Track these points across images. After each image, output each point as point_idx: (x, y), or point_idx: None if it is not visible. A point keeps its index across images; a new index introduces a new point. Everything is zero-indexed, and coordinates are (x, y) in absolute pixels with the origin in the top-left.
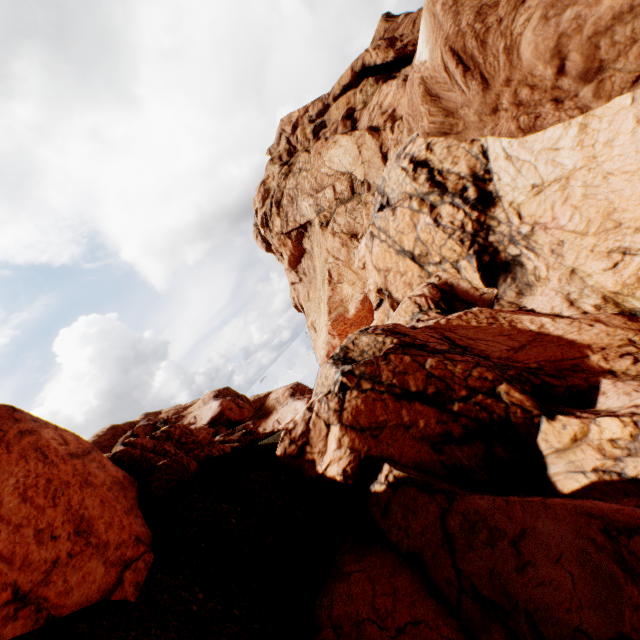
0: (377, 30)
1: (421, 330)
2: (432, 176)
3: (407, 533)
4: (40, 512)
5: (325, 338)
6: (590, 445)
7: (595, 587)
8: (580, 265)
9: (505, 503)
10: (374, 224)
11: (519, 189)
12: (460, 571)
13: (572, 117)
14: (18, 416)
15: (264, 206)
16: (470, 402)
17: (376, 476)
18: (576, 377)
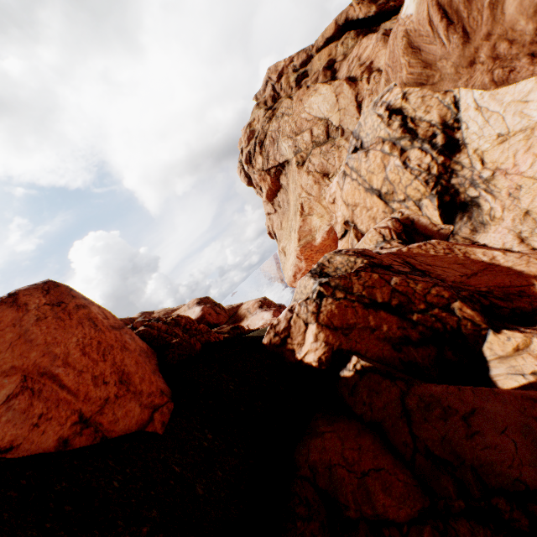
0: None
1: (385, 255)
2: (405, 123)
3: (370, 408)
4: (95, 364)
5: (293, 261)
6: (531, 354)
7: (535, 451)
8: (534, 208)
9: (457, 390)
10: (347, 164)
11: (485, 137)
12: (415, 436)
13: None
14: (74, 294)
15: (249, 145)
16: (427, 314)
17: (345, 365)
18: (521, 301)
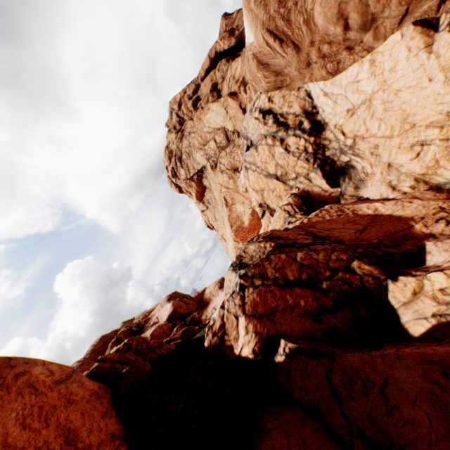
0: (221, 26)
1: (291, 230)
2: (277, 119)
3: (306, 391)
4: (37, 434)
5: (232, 244)
6: (426, 296)
7: (446, 422)
8: (393, 159)
9: (370, 358)
10: (245, 160)
11: (338, 115)
12: (347, 417)
13: (363, 57)
14: (13, 363)
15: (171, 163)
16: (334, 279)
17: (277, 350)
18: (407, 244)
